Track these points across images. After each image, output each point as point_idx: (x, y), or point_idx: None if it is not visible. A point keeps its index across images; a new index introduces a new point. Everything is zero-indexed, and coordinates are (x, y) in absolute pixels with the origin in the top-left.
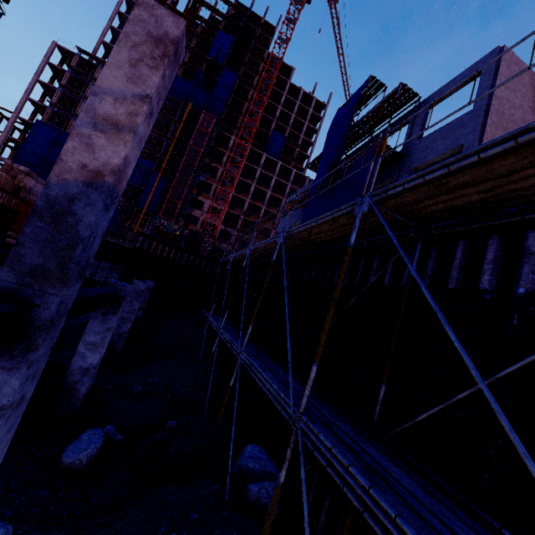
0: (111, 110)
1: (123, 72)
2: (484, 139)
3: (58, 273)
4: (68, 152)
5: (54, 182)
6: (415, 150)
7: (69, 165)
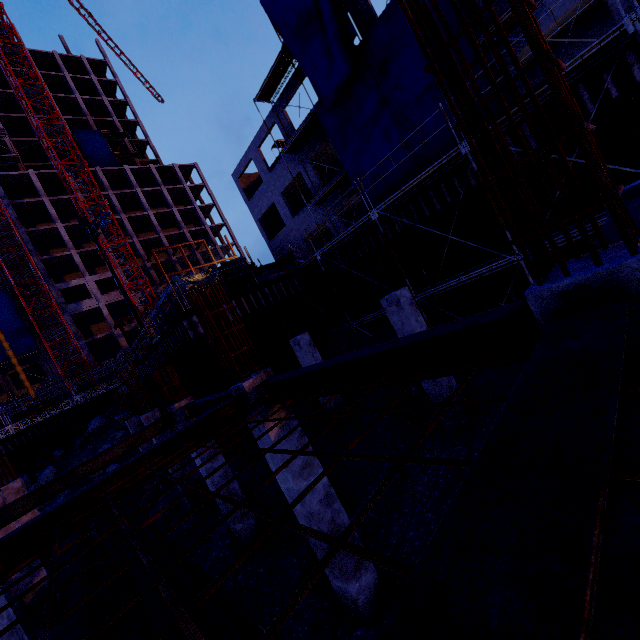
0: None
1: None
2: None
3: None
4: None
5: None
6: None
7: None
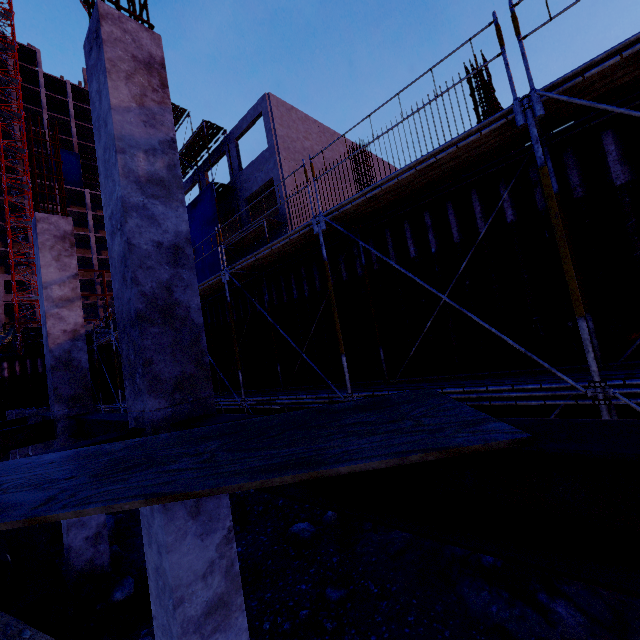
0: (61, 293)
1: (54, 267)
2: (284, 172)
3: (86, 393)
4: (51, 328)
5: (54, 348)
6: (242, 181)
7: (56, 334)
